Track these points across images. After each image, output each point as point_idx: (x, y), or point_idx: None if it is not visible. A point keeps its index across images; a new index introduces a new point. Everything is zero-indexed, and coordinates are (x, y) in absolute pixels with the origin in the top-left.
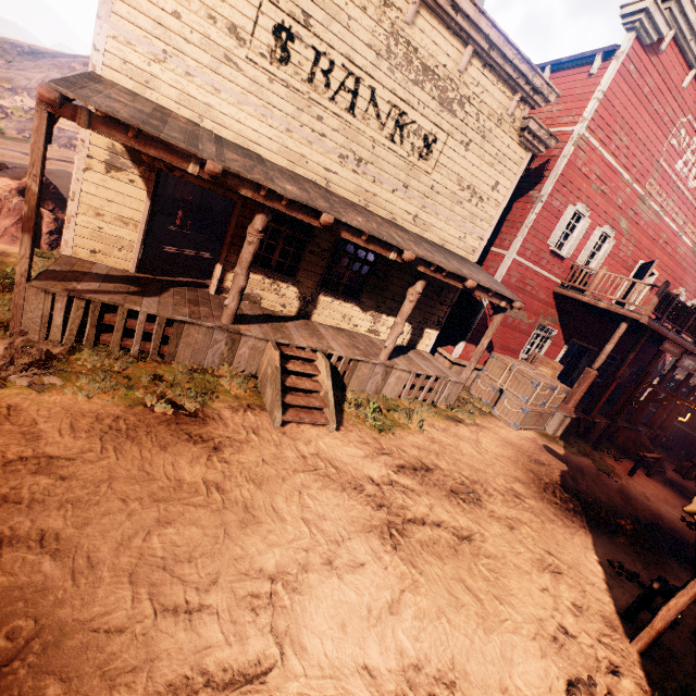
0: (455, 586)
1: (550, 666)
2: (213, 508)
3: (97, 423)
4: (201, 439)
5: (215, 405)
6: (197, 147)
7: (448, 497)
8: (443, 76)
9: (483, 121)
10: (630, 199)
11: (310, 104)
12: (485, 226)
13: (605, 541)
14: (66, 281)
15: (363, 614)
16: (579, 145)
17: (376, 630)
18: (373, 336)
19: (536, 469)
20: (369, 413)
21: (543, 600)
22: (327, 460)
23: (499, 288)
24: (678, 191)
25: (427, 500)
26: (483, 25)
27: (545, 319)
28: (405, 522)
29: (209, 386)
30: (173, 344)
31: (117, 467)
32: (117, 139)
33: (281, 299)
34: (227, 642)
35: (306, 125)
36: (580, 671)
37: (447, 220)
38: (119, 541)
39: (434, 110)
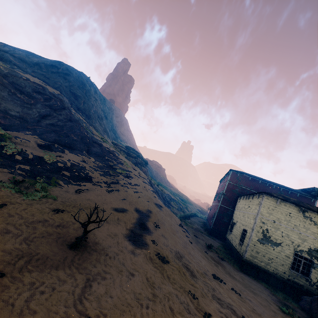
0: None
1: None
2: None
3: None
4: None
5: None
6: None
7: None
8: None
9: None
10: None
11: None
12: None
13: None
14: None
15: None
16: None
17: None
18: None
19: None
20: None
21: None
22: None
23: None
24: None
25: None
26: None
27: None
28: None
29: None
30: None
31: None
32: None
33: None
34: None
35: None
36: None
37: None
38: None
39: None
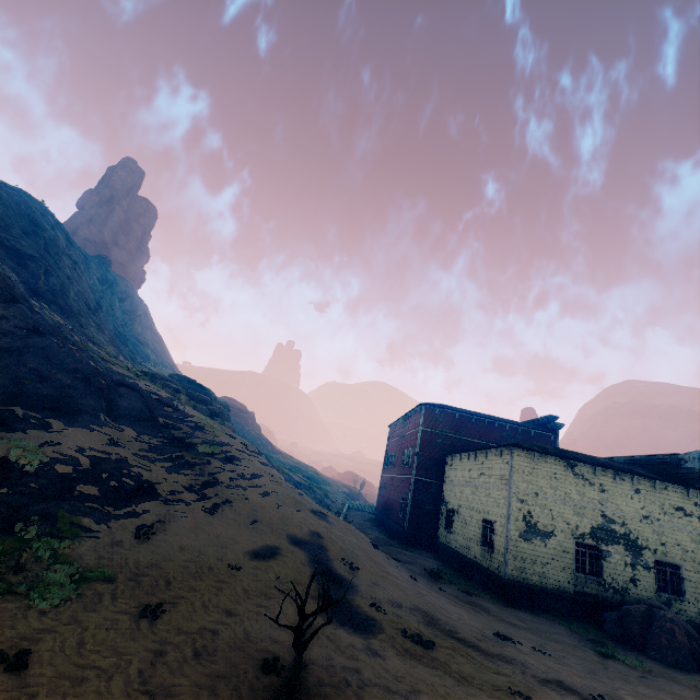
0: None
1: None
2: None
3: None
4: None
5: None
6: None
7: None
8: None
9: None
10: None
11: None
12: None
13: None
14: None
15: None
16: None
17: None
18: None
19: None
20: None
21: None
22: None
23: None
24: None
25: None
26: None
27: None
28: None
29: None
30: None
31: None
32: None
33: None
34: None
35: None
36: None
37: None
38: None
39: None
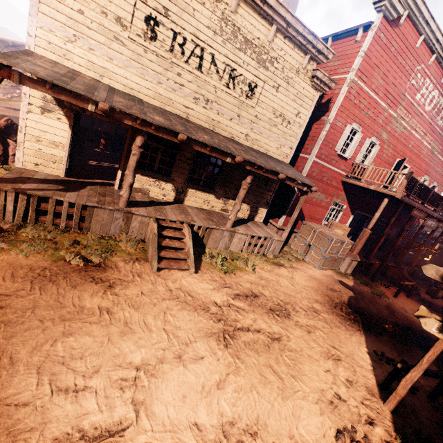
0: (265, 370)
1: (326, 420)
2: (103, 324)
3: (30, 272)
4: (101, 281)
5: (114, 259)
6: (93, 93)
7: (267, 313)
8: (258, 45)
9: (286, 72)
10: (387, 119)
11: (172, 66)
12: (293, 140)
13: (373, 338)
14: (15, 183)
15: (198, 390)
16: (351, 86)
17: (206, 399)
18: (224, 213)
19: (331, 294)
20: (218, 262)
21: (325, 378)
22: (187, 292)
23: (302, 179)
24: (418, 114)
25: (253, 316)
26: (281, 11)
27: (337, 198)
28: (235, 330)
29: (110, 247)
30: (87, 221)
31: (40, 299)
32: (40, 90)
33: (162, 191)
34: (100, 410)
35: (170, 79)
36: (346, 423)
37: (268, 137)
38: (33, 346)
39: (254, 67)
